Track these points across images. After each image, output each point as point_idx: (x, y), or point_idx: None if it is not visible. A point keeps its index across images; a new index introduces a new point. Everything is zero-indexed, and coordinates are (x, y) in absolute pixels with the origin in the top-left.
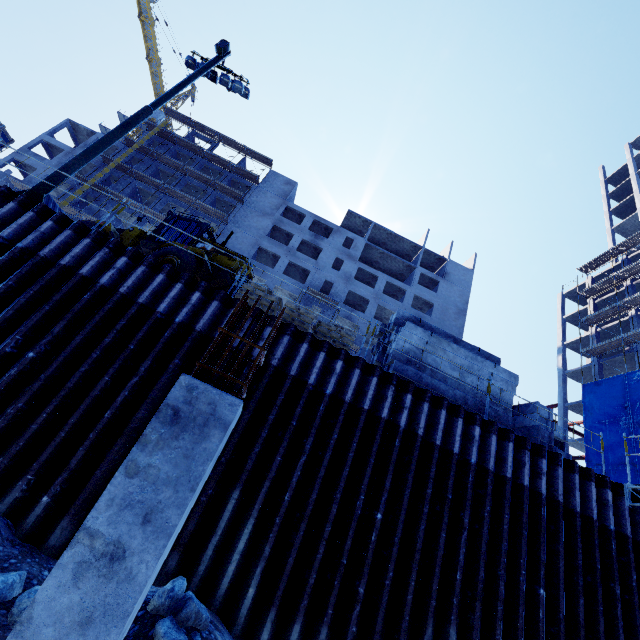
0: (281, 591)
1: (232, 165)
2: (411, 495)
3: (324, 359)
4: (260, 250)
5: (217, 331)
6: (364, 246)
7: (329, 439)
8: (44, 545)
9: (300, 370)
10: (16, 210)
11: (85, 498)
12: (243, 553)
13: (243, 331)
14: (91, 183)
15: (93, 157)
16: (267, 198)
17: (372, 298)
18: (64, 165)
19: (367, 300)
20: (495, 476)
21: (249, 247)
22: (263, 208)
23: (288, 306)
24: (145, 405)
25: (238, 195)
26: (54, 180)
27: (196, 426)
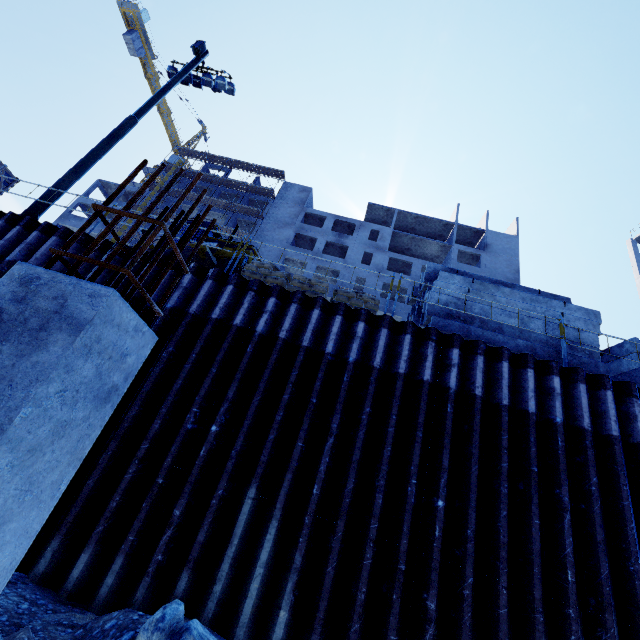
0: (322, 612)
1: (246, 185)
2: (480, 473)
3: (341, 323)
4: (287, 260)
5: (213, 311)
6: (391, 235)
7: (360, 414)
8: (33, 572)
9: (314, 340)
10: (4, 228)
11: (77, 513)
12: (268, 565)
13: (242, 306)
14: (123, 230)
15: (83, 172)
16: (285, 209)
17: (409, 286)
18: (55, 184)
19: (405, 289)
20: (595, 437)
21: (275, 259)
22: (283, 219)
23: (297, 279)
24: (139, 401)
25: (257, 212)
26: (46, 199)
27: (26, 331)
